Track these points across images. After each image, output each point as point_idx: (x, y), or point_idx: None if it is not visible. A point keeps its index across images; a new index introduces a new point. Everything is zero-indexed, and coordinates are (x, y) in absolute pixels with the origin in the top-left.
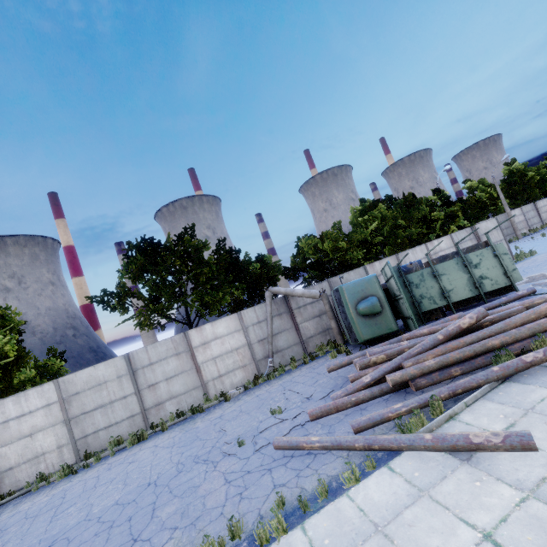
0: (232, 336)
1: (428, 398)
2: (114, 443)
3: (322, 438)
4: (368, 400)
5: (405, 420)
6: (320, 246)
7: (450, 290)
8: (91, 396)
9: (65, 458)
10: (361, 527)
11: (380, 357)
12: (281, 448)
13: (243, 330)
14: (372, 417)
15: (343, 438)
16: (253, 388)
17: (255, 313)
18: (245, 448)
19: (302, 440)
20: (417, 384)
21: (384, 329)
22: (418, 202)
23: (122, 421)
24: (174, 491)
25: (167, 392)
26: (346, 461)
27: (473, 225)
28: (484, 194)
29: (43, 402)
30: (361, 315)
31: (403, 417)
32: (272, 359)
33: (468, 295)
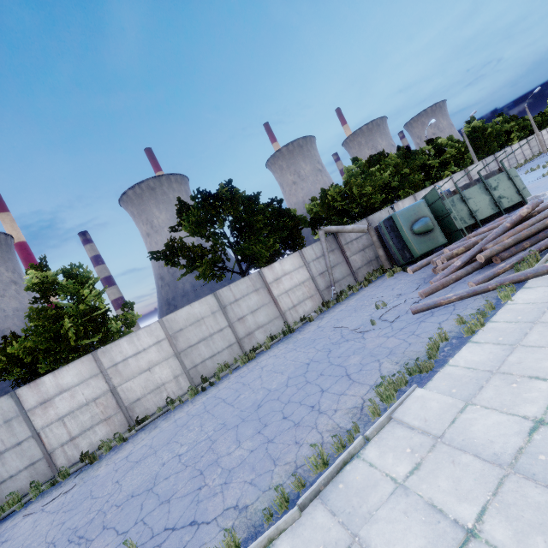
0: (297, 271)
1: (523, 256)
2: (222, 368)
3: (456, 293)
4: (464, 276)
5: (509, 273)
6: (348, 192)
7: (476, 210)
8: (193, 331)
9: (182, 386)
10: (538, 306)
11: (460, 249)
12: (419, 311)
13: (305, 266)
14: (486, 275)
15: (475, 287)
16: (328, 310)
17: (313, 250)
18: (379, 324)
19: (439, 299)
20: (501, 257)
21: (436, 243)
22: (414, 153)
23: (223, 351)
24: (343, 355)
25: (254, 323)
26: (485, 298)
27: (461, 170)
28: (453, 149)
29: (153, 340)
30: (416, 235)
31: (506, 273)
32: (335, 287)
33: (491, 213)
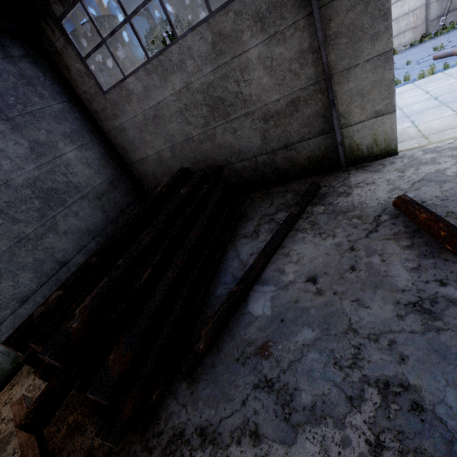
0: None
1: None
2: None
3: None
4: None
5: None
6: None
7: None
8: None
9: None
10: None
11: None
12: (438, 57)
13: None
14: None
15: None
16: (418, 45)
17: None
18: (410, 65)
19: (456, 49)
20: None
21: None
22: None
23: None
24: None
25: None
26: None
27: None
28: None
29: None
30: None
31: None
32: (445, 17)
33: None
